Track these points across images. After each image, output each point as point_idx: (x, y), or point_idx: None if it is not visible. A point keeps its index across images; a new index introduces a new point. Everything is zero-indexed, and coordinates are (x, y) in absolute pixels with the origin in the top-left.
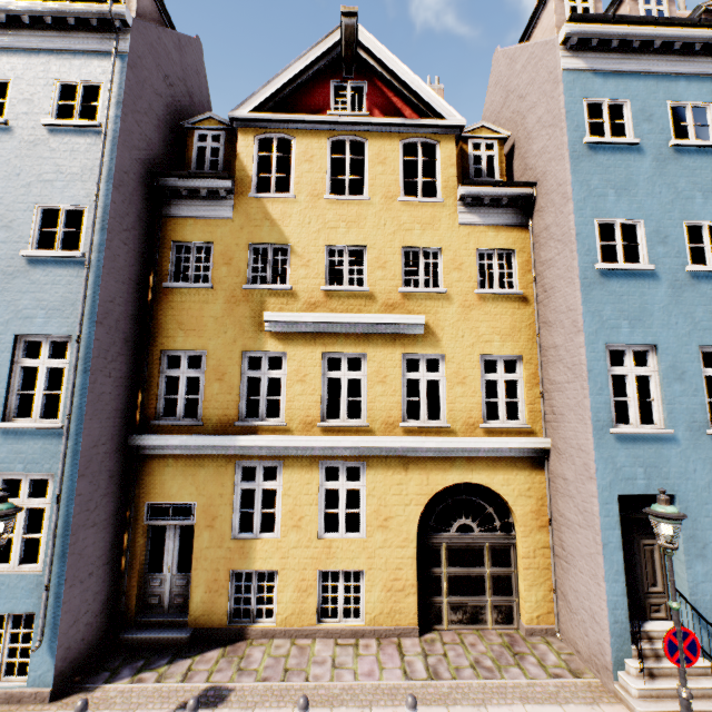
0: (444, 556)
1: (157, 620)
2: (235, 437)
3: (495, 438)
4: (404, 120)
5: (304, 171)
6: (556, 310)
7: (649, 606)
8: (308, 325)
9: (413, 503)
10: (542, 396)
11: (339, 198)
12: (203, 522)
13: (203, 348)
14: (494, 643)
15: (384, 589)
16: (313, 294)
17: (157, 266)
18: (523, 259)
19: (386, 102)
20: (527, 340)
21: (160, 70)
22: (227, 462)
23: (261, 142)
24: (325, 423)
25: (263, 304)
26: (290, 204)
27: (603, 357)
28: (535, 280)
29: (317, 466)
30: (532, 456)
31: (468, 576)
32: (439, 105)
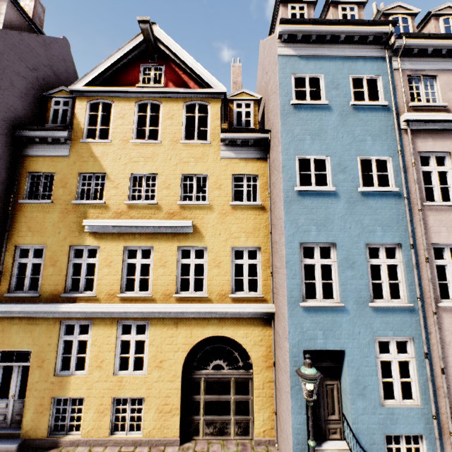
0: (202, 387)
1: (0, 432)
2: (58, 305)
3: (237, 305)
4: (185, 90)
5: (118, 124)
6: (276, 217)
7: (328, 430)
8: (114, 227)
9: (180, 350)
10: (271, 275)
11: (141, 142)
12: (35, 363)
13: (43, 244)
14: (230, 451)
15: (157, 411)
16: (119, 206)
17: (17, 189)
18: (263, 181)
19: (177, 78)
20: (264, 236)
21: (23, 60)
22: (55, 321)
23: (103, 105)
24: (122, 294)
25: (85, 213)
26: (108, 146)
27: (297, 252)
28: (270, 195)
29: (116, 324)
30: (264, 317)
31: (219, 401)
32: (210, 79)
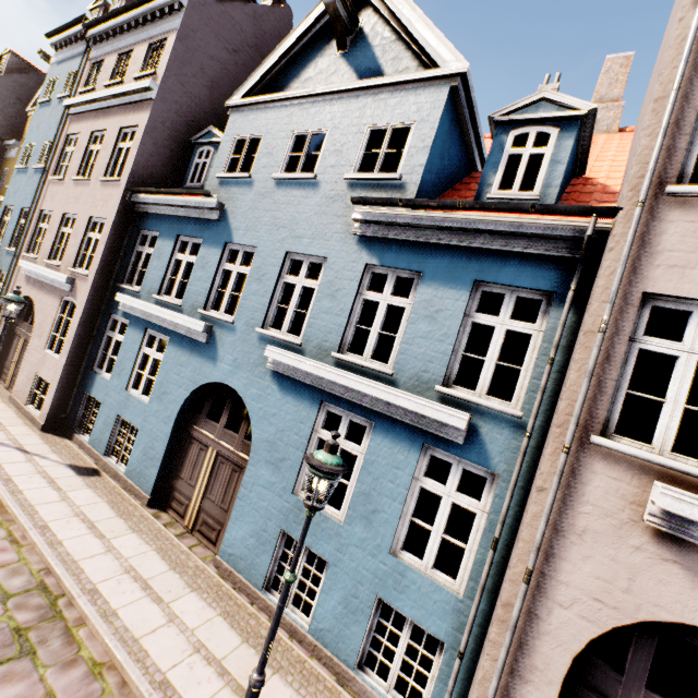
0: None
1: None
2: None
3: None
4: None
5: None
6: None
7: None
8: None
9: None
10: None
11: None
12: None
13: None
14: None
15: None
16: None
17: None
18: None
19: None
20: None
21: (16, 94)
22: None
23: None
24: None
25: None
26: None
27: (3, 211)
28: None
29: None
30: None
31: None
32: None
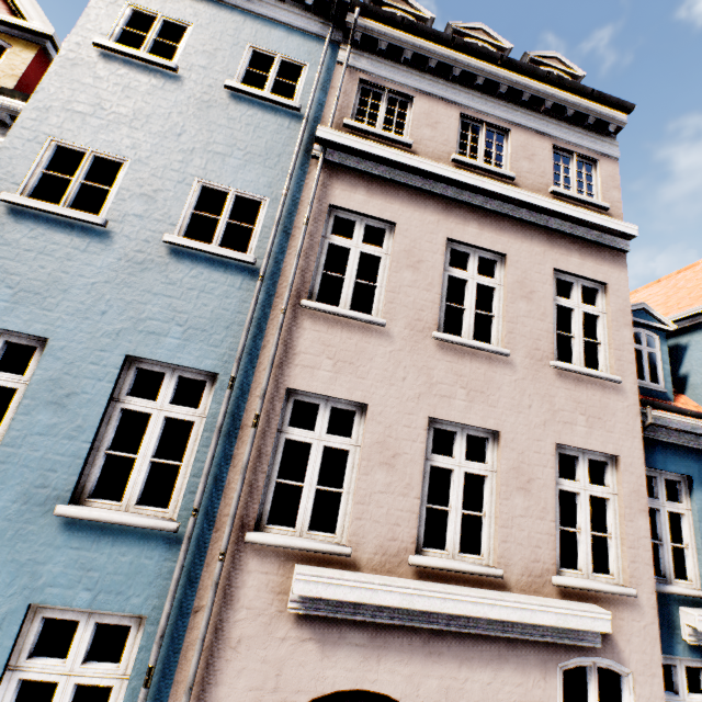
0: None
1: None
2: None
3: None
4: None
5: None
6: None
7: None
8: None
9: None
10: None
11: None
12: None
13: None
14: None
15: None
16: None
17: None
18: None
19: None
20: None
21: None
22: None
23: None
24: None
25: None
26: None
27: None
28: None
29: None
30: None
31: None
32: (28, 4)
